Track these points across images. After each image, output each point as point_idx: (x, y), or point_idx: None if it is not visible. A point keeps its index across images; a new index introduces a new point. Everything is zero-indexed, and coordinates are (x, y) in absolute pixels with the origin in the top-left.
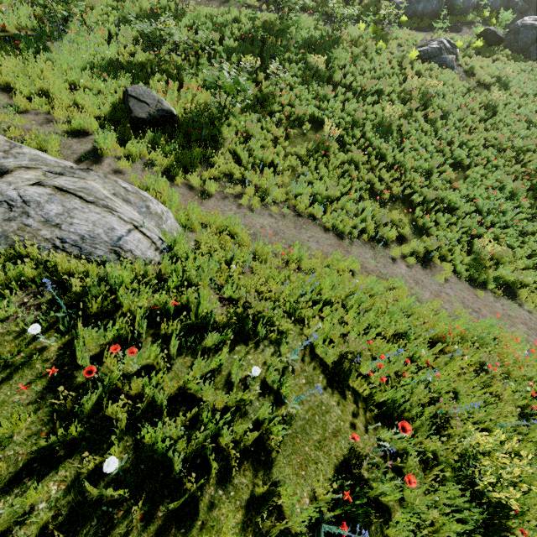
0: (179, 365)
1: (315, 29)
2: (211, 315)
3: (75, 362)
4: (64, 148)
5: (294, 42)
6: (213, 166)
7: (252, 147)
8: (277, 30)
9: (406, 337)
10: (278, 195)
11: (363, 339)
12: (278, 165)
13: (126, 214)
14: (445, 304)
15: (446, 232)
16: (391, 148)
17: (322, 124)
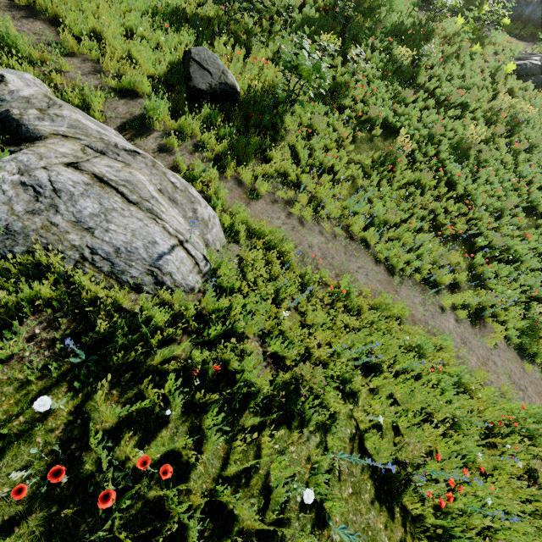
0: (210, 454)
1: (408, 15)
2: (259, 392)
3: (86, 438)
4: (108, 108)
5: (382, 26)
6: (268, 161)
7: (314, 145)
8: (365, 7)
9: (456, 425)
10: (333, 209)
11: (418, 433)
12: (337, 172)
13: (171, 223)
14: (492, 375)
15: (505, 288)
16: (464, 176)
17: (393, 132)
